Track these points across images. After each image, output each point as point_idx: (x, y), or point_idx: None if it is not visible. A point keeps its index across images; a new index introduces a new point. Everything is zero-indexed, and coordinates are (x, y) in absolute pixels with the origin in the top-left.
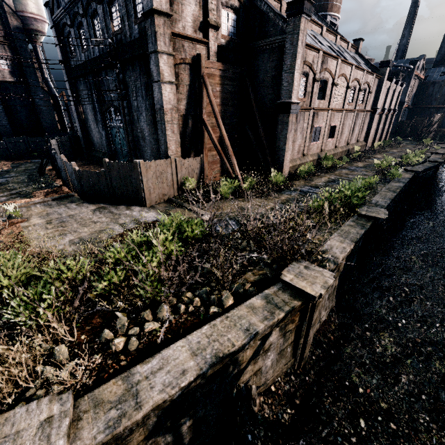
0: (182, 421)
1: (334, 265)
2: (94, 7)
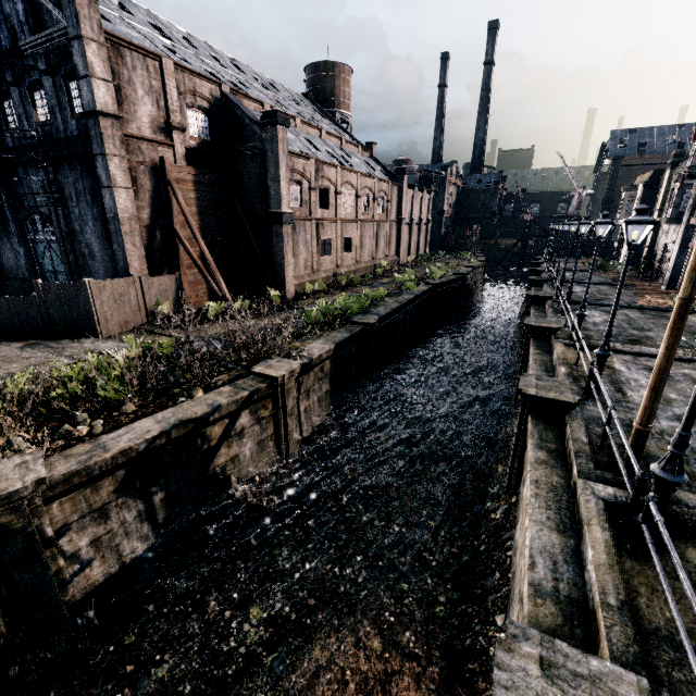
0: (153, 489)
1: (308, 360)
2: (4, 88)
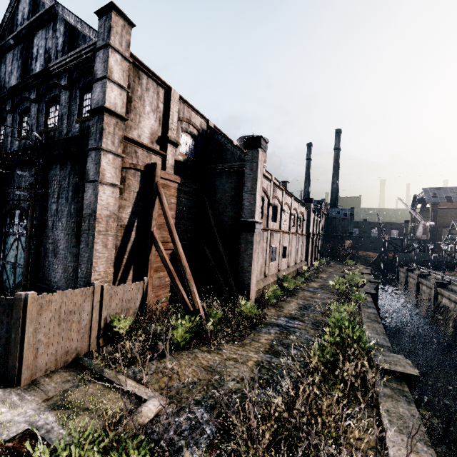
0: None
1: None
2: (27, 105)
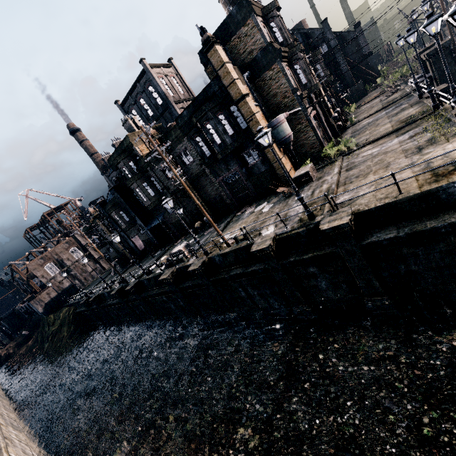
0: None
1: None
2: None
